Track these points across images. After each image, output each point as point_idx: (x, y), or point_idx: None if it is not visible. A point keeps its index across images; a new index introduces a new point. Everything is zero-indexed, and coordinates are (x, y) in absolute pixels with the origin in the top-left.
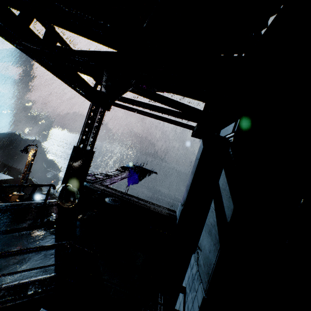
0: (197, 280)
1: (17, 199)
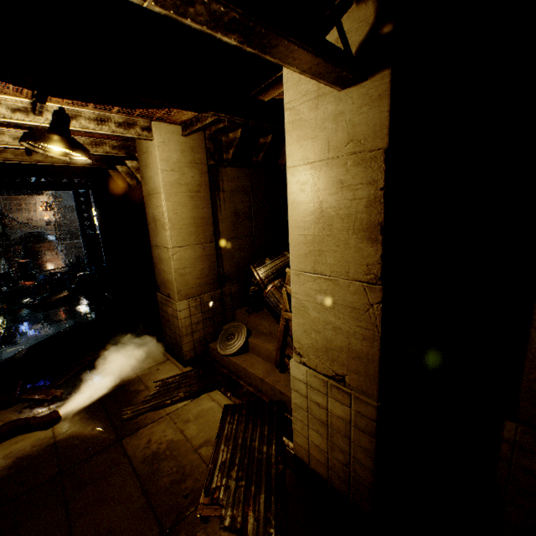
0: None
1: None
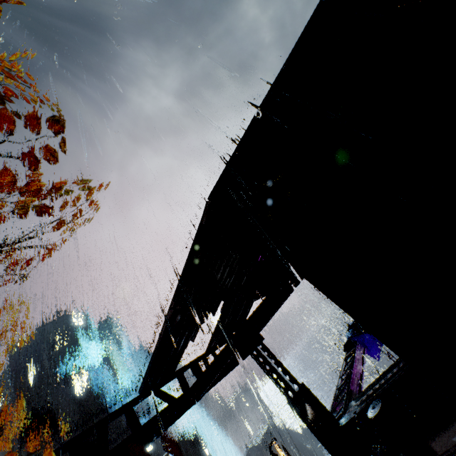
0: None
1: None
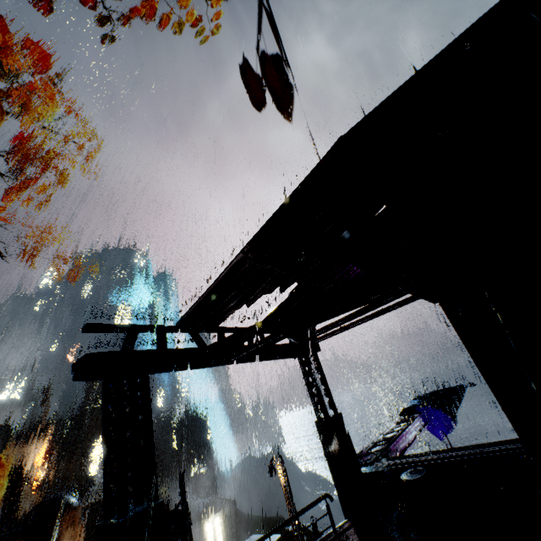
0: None
1: None
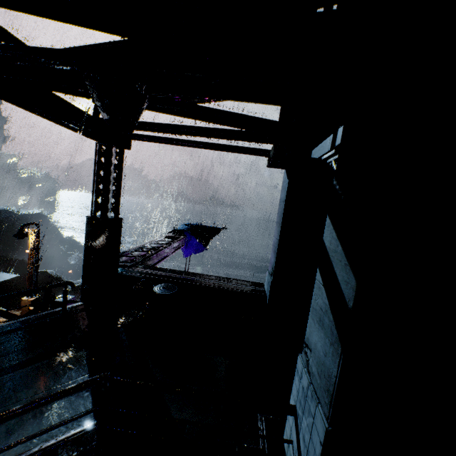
0: (312, 399)
1: (30, 306)
